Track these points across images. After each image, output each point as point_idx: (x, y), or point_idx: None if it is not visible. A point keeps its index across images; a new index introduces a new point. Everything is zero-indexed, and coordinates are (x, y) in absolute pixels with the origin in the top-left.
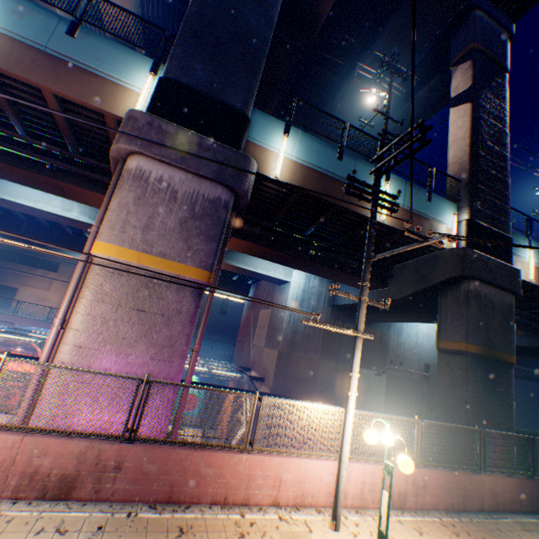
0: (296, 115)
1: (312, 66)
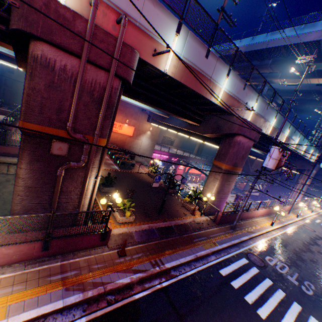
0: None
1: None
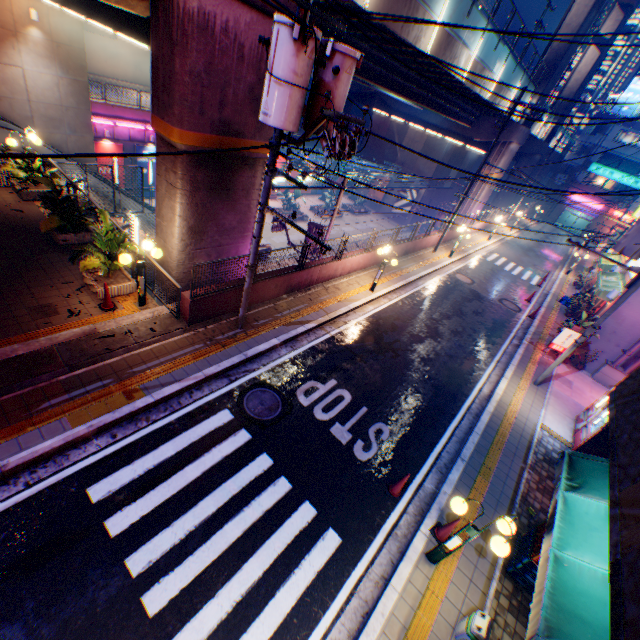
0: None
1: None
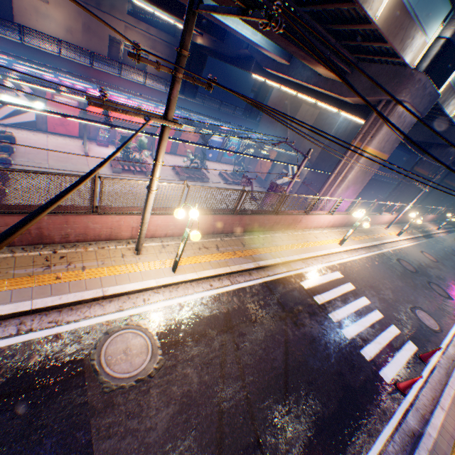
0: None
1: None
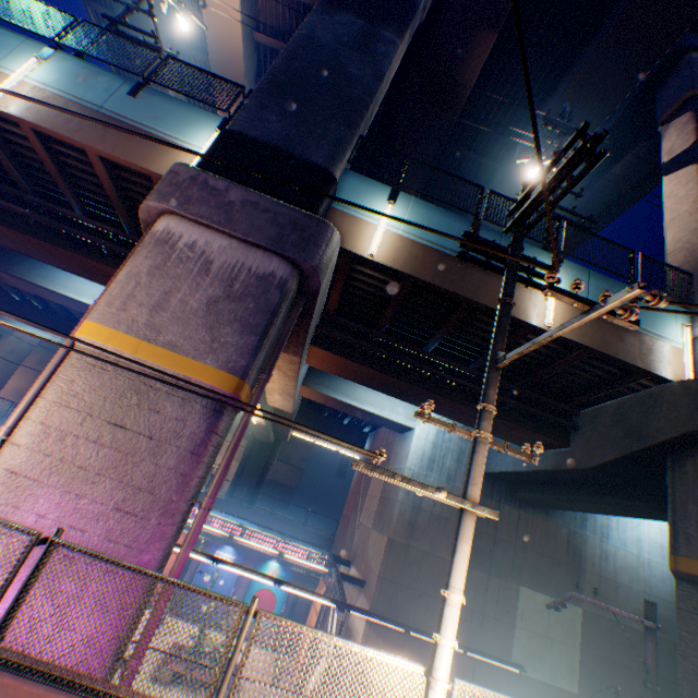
0: (407, 178)
1: (458, 151)
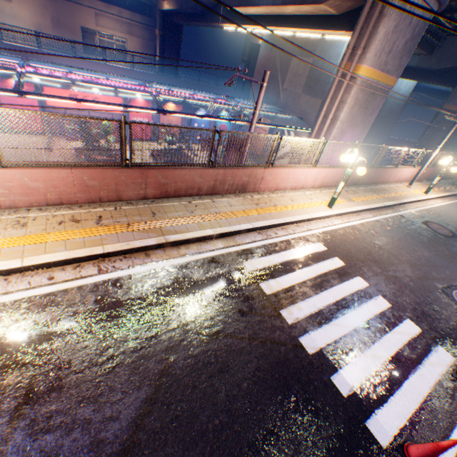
0: None
1: None
